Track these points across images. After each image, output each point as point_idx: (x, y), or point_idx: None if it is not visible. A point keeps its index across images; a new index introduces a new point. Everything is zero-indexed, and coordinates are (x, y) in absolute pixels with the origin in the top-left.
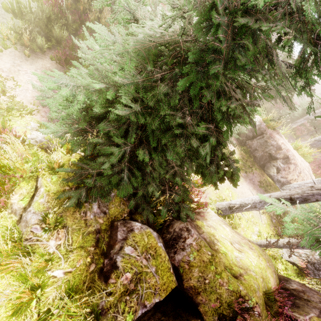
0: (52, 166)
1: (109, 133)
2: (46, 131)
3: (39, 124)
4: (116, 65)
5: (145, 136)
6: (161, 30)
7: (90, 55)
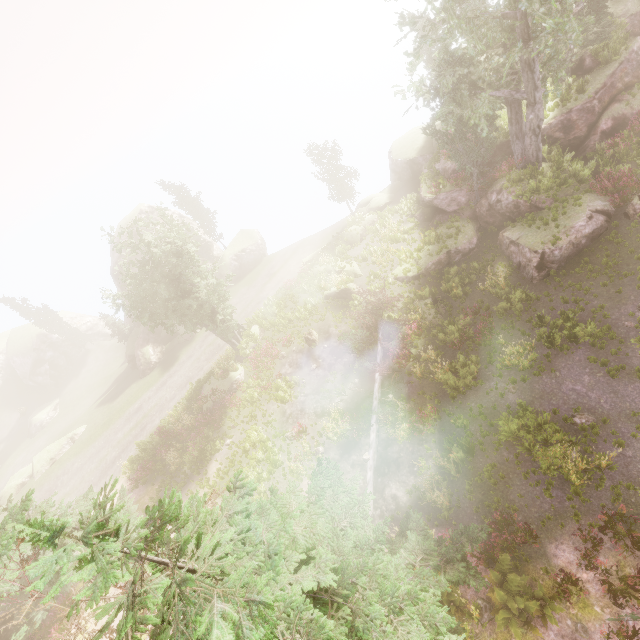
0: None
1: None
2: None
3: None
4: None
5: None
6: None
7: None
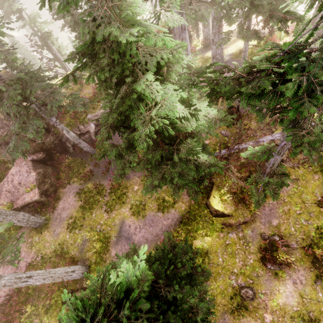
0: None
1: None
2: None
3: None
4: None
5: None
6: None
7: None
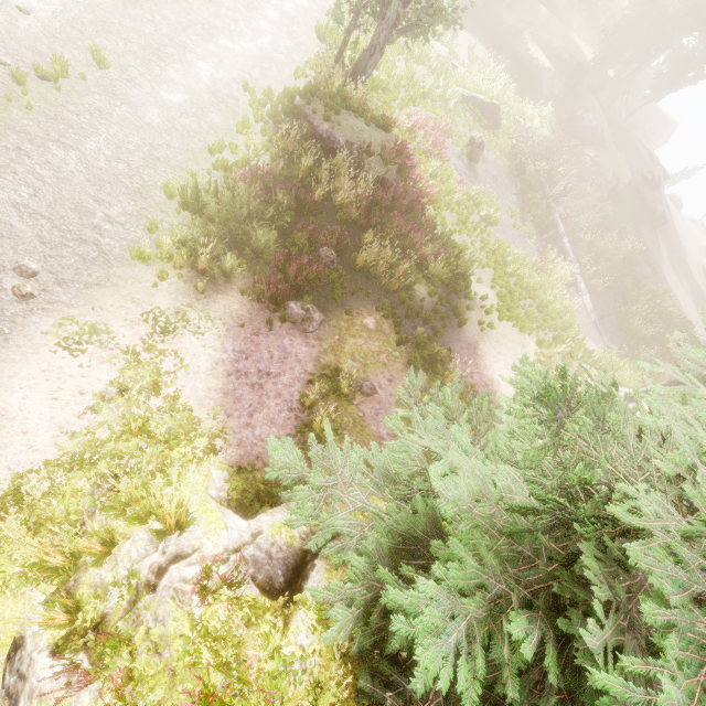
0: (320, 697)
1: (495, 684)
2: (331, 632)
3: (225, 469)
4: (607, 654)
5: (568, 685)
6: (696, 556)
7: (468, 504)
